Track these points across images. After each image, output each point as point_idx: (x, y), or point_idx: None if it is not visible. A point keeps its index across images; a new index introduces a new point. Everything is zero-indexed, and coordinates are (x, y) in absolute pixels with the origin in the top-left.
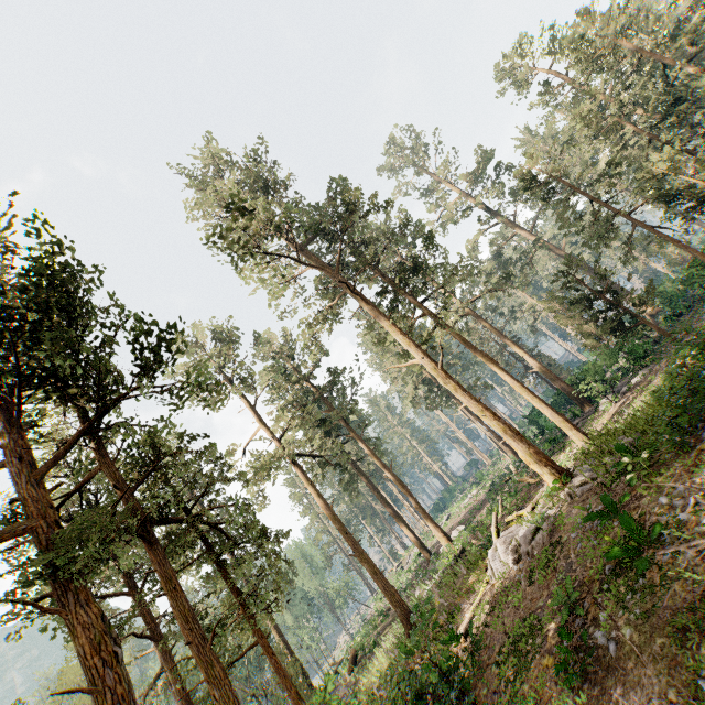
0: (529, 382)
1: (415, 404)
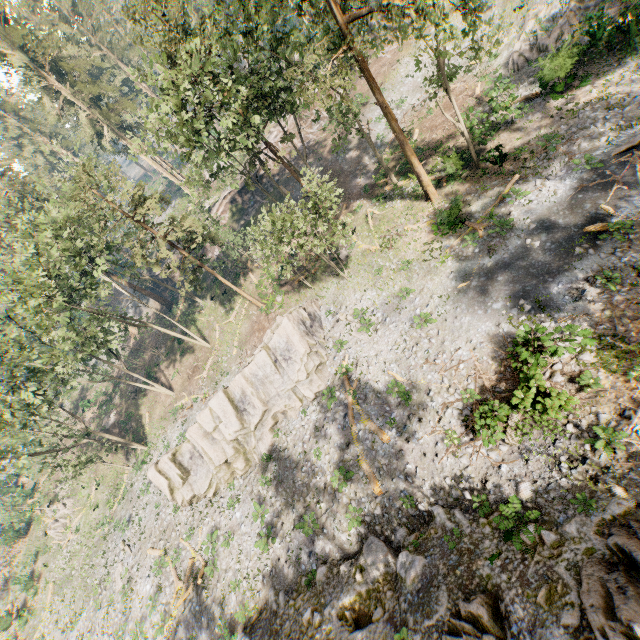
0: None
1: None
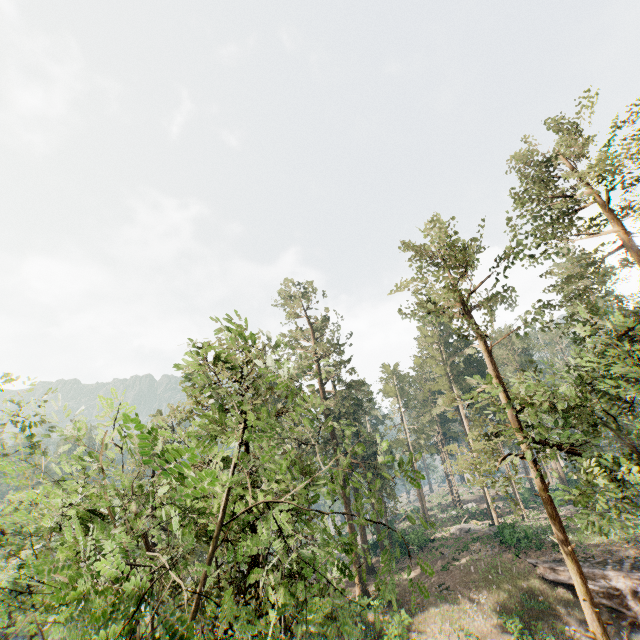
0: None
1: None
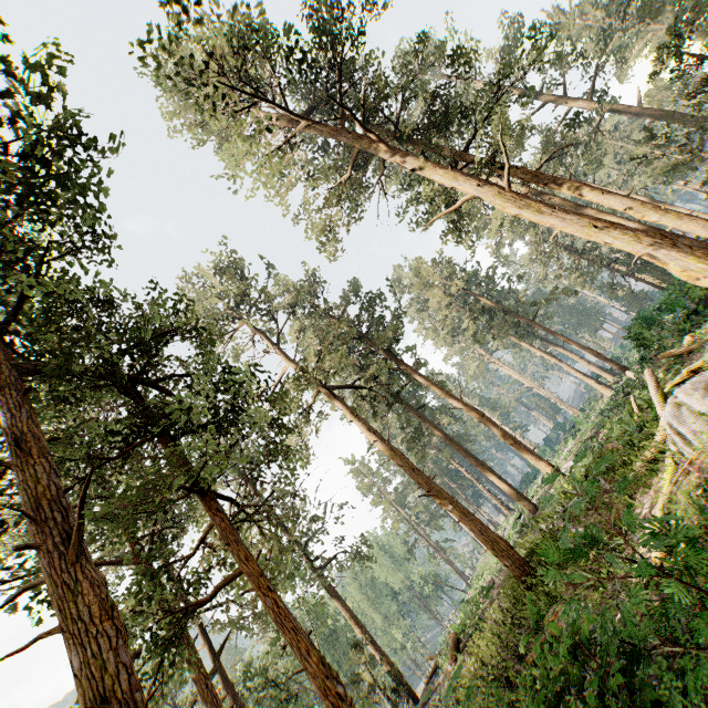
0: (621, 291)
1: (479, 336)
